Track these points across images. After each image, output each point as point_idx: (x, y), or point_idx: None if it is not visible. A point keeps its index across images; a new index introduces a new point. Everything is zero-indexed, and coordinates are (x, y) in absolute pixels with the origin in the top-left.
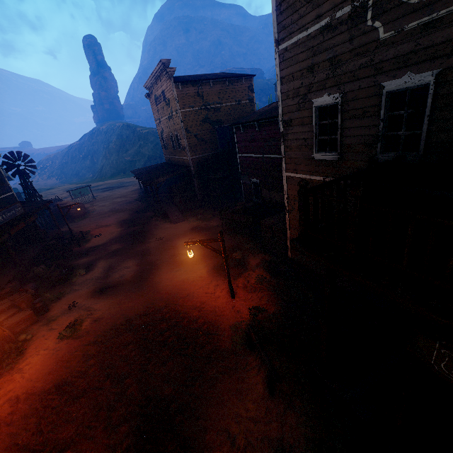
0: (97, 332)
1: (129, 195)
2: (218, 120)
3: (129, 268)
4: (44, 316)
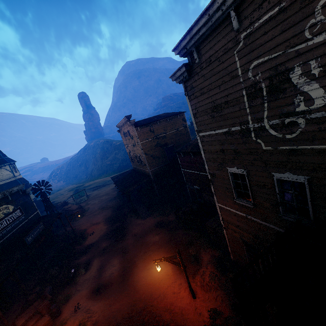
0: None
1: (110, 192)
2: (165, 143)
3: (115, 266)
4: (58, 318)
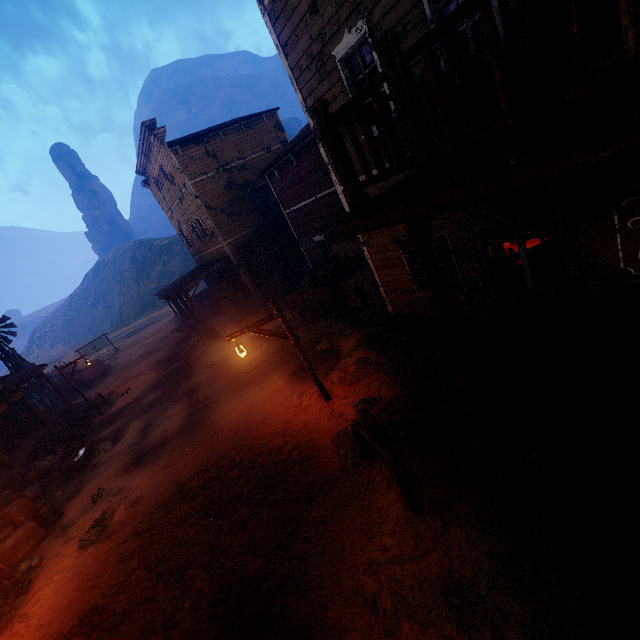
0: (136, 519)
1: (163, 329)
2: (247, 182)
3: (173, 417)
4: (57, 524)
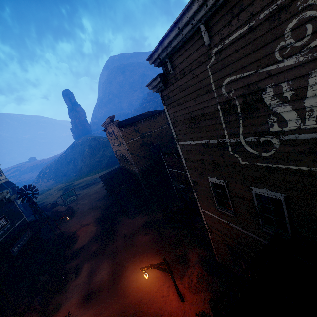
0: None
1: (100, 191)
2: (150, 142)
3: (105, 270)
4: None
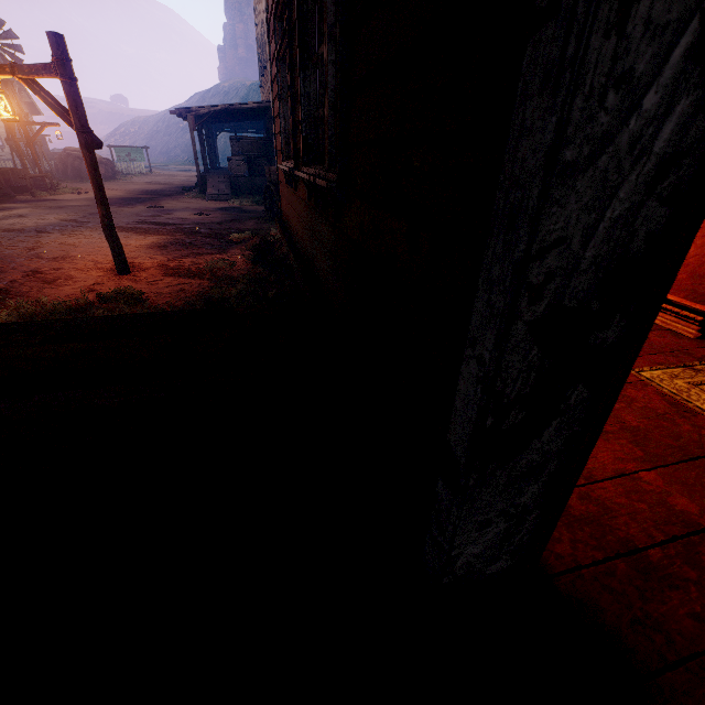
0: None
1: None
2: None
3: (43, 220)
4: None
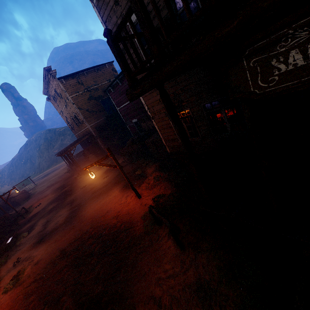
0: (36, 272)
1: (60, 172)
2: (99, 96)
3: (61, 215)
4: None
